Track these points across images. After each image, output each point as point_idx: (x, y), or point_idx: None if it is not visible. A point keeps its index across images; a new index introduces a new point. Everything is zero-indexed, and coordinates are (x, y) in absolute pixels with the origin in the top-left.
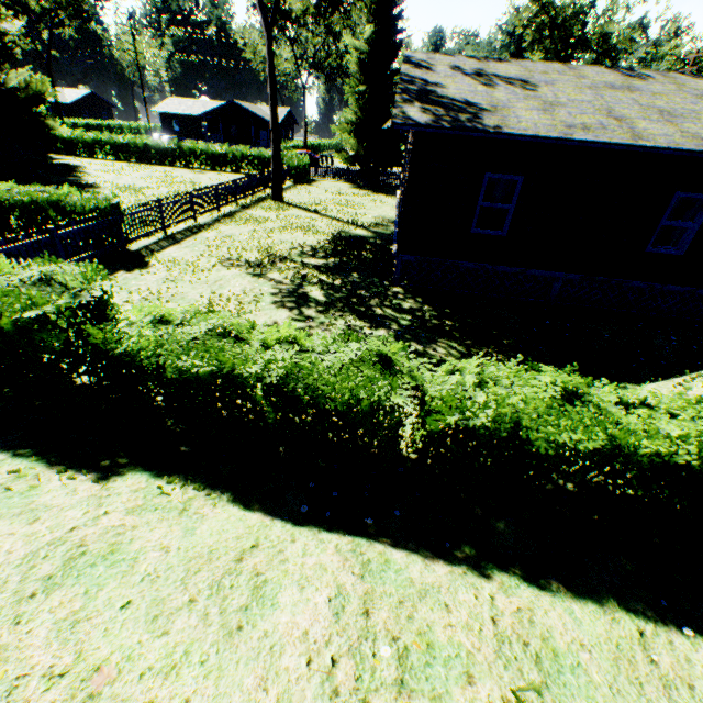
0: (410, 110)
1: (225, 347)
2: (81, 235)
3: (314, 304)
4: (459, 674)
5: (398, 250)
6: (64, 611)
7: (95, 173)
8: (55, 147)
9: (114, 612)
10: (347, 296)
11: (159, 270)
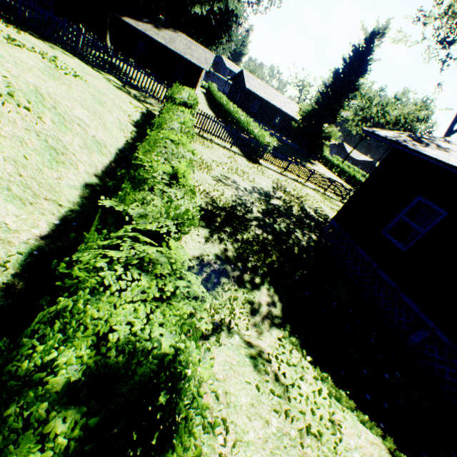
0: (387, 132)
1: (175, 117)
2: (247, 141)
3: (264, 198)
4: (55, 122)
5: (334, 216)
6: (86, 93)
7: (315, 167)
8: (315, 155)
9: (84, 96)
10: (284, 212)
11: (252, 165)
